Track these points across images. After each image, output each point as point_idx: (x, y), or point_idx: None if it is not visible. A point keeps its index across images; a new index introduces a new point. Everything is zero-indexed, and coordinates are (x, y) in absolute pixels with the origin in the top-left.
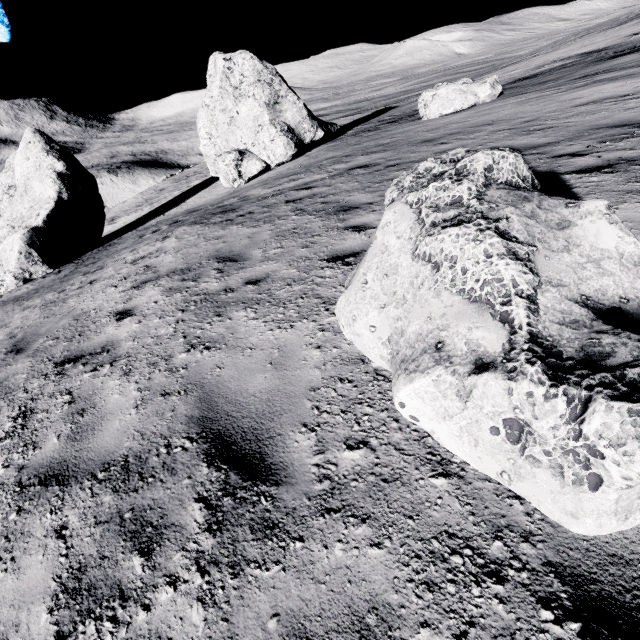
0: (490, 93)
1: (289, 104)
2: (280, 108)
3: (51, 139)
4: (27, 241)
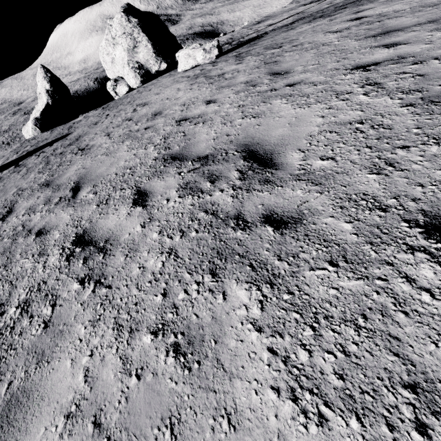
0: (204, 57)
1: (143, 47)
2: (137, 50)
3: (48, 70)
4: (34, 123)
